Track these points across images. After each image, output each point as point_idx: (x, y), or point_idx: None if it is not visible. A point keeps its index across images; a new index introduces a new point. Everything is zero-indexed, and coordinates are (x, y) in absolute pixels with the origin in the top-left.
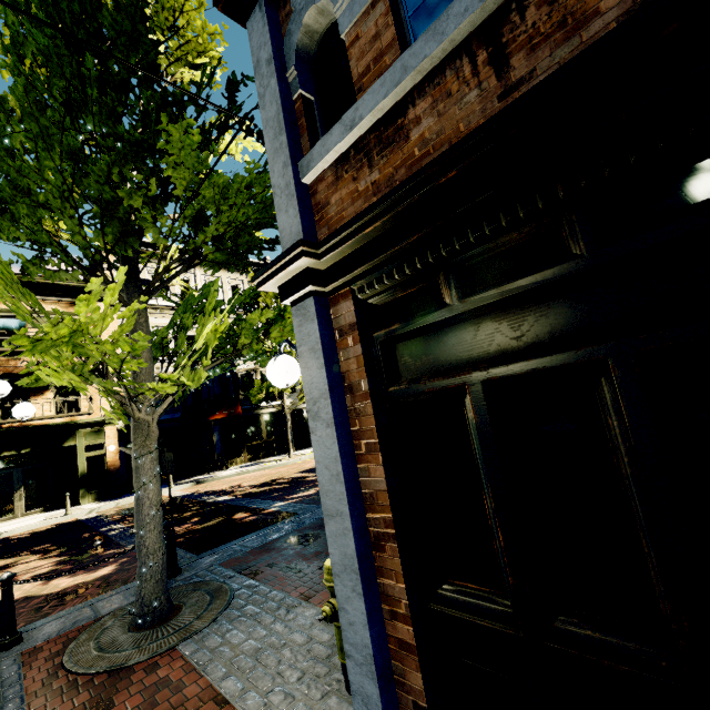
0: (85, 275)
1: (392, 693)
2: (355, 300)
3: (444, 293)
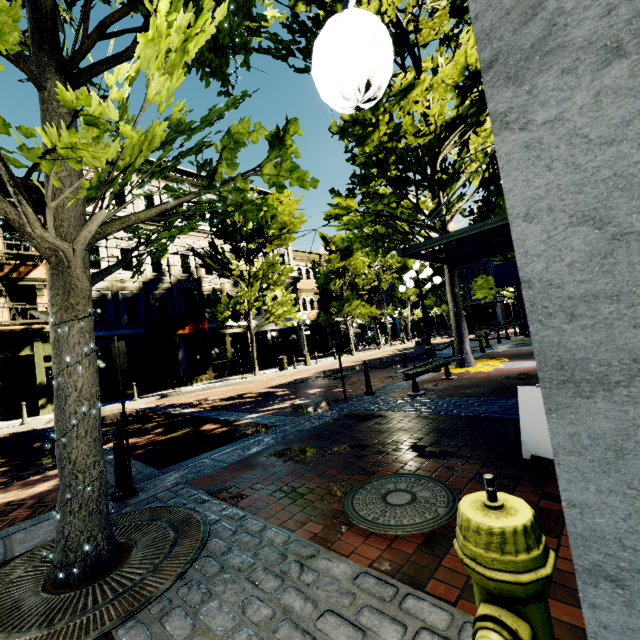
0: None
1: None
2: None
3: None
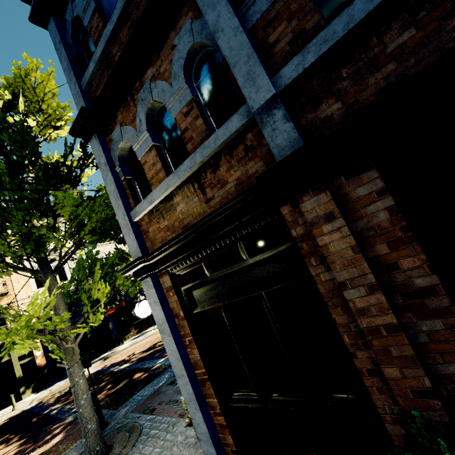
0: (16, 271)
1: (222, 449)
2: (170, 274)
3: (205, 270)
